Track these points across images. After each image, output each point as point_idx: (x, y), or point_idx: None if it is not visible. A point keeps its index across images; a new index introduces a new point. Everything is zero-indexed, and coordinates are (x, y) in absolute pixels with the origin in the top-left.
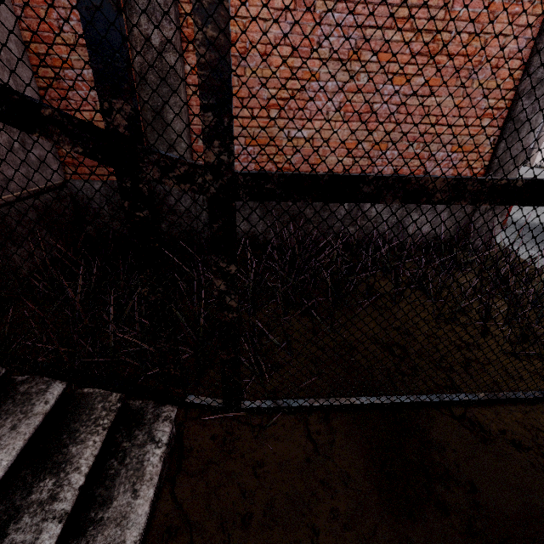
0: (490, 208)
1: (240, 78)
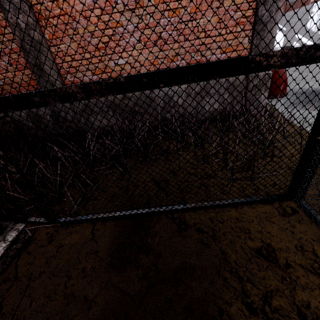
0: (114, 97)
1: (77, 35)
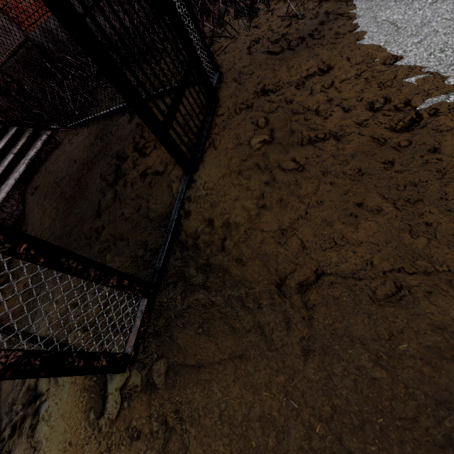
0: None
1: None
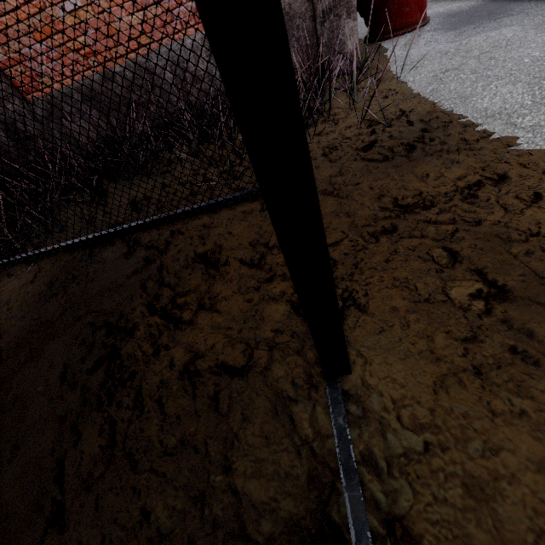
0: None
1: None
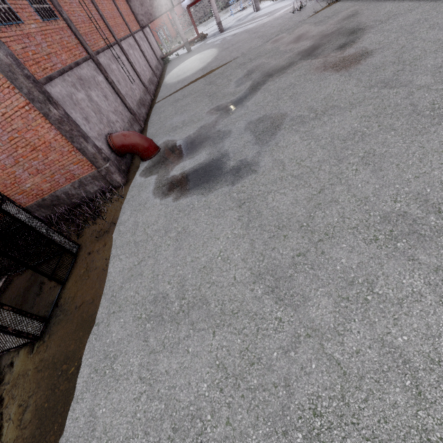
0: None
1: None
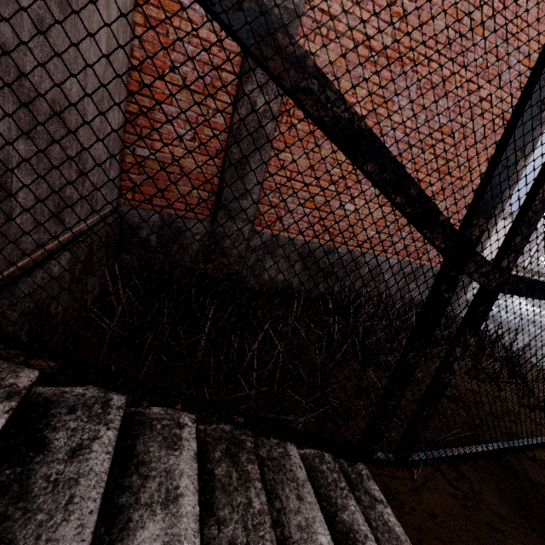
0: None
1: (315, 154)
